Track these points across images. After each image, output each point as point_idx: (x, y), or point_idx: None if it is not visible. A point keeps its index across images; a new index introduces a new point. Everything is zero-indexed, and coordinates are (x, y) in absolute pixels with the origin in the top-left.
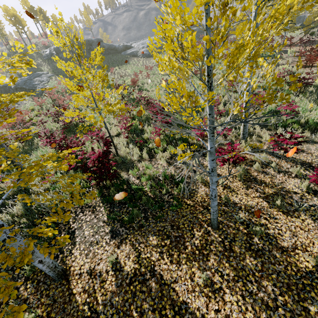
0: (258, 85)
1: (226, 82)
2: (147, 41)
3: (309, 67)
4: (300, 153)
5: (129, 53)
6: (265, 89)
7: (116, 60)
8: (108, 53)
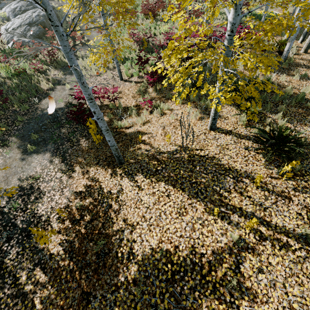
0: None
1: None
2: None
3: None
4: None
5: None
6: None
7: None
8: None
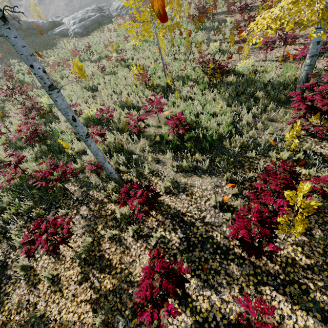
0: (181, 74)
1: (135, 76)
2: (79, 14)
3: (245, 42)
4: (180, 194)
5: (58, 32)
6: (184, 81)
7: (39, 43)
8: (29, 34)
